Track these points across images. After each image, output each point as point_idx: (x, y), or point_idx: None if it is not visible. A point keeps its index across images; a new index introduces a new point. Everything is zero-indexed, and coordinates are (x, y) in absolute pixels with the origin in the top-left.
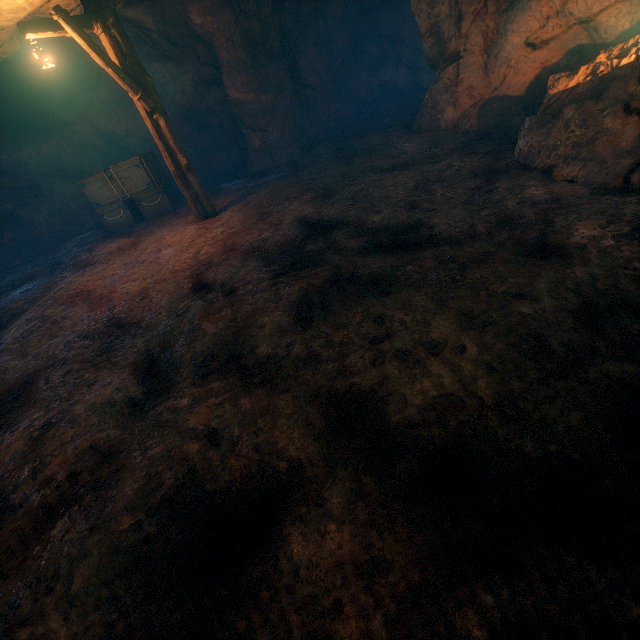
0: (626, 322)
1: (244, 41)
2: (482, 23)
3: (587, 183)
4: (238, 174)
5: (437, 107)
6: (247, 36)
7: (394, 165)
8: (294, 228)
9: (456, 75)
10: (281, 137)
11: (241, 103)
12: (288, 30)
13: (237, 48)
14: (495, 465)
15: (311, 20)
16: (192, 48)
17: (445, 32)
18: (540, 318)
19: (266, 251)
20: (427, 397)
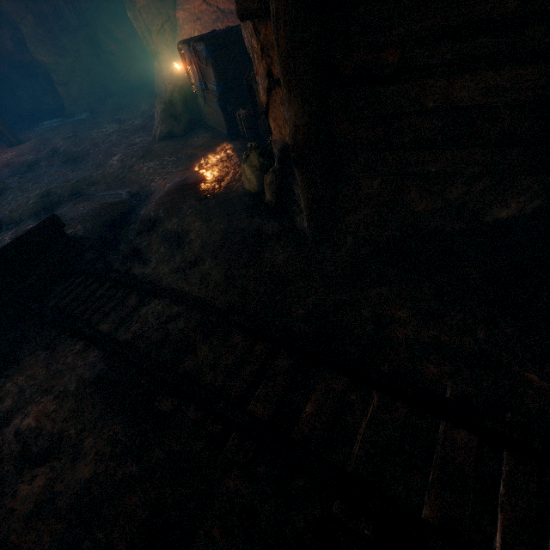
0: (83, 187)
1: (37, 20)
2: (164, 37)
3: (152, 137)
4: (59, 115)
5: (159, 83)
6: (39, 16)
7: (126, 119)
8: (46, 154)
9: (159, 66)
10: (81, 91)
11: (46, 64)
12: (84, 9)
13: (32, 24)
14: (6, 224)
15: (105, 2)
16: (4, 17)
17: (148, 39)
18: (62, 187)
19: (23, 166)
20: (7, 211)
